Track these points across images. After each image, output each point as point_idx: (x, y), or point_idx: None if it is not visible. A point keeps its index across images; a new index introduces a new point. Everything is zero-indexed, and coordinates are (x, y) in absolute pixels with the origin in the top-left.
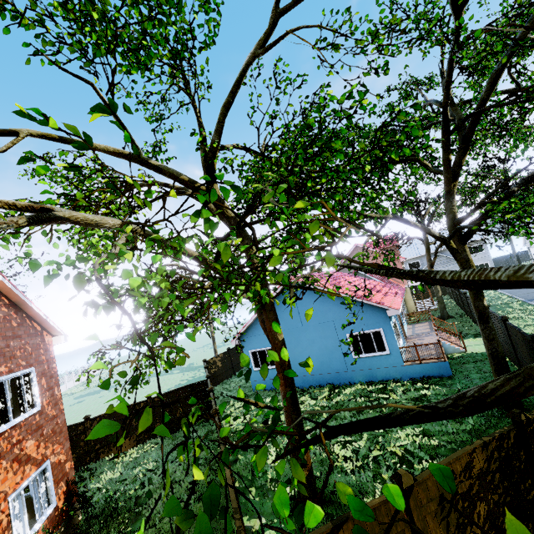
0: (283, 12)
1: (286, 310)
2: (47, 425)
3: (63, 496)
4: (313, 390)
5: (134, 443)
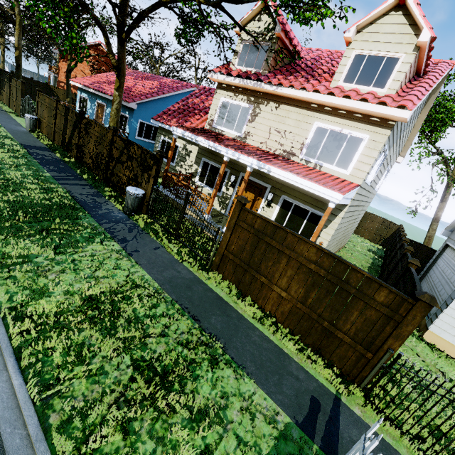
0: None
1: None
2: None
3: None
4: None
5: None
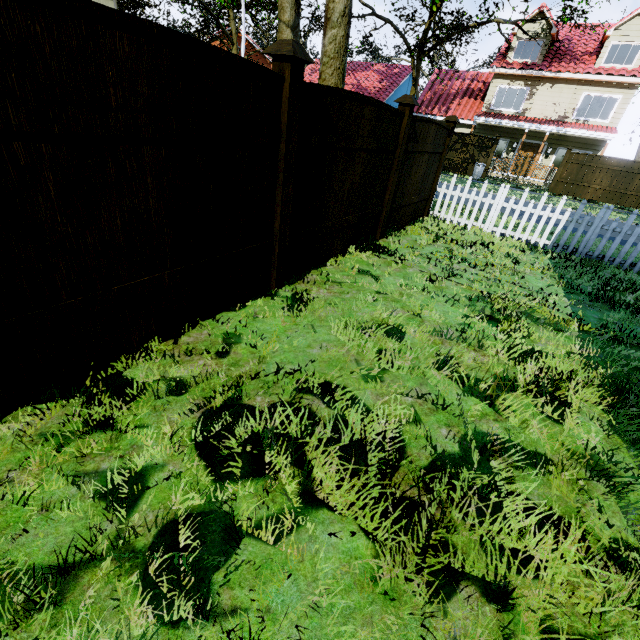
0: None
1: None
2: None
3: None
4: None
5: None
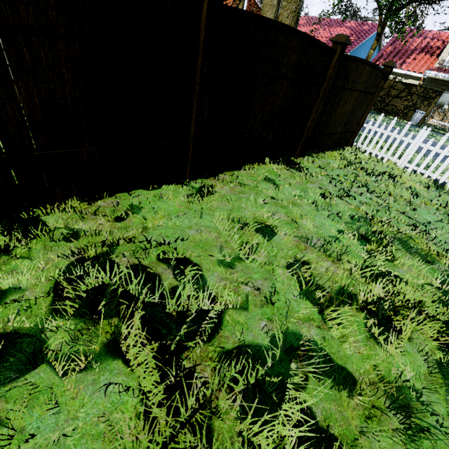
0: None
1: None
2: None
3: None
4: None
5: None
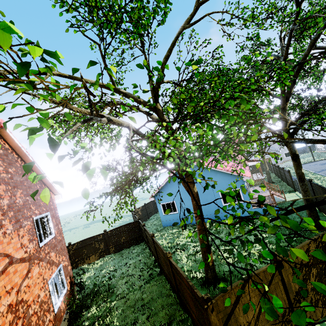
0: (202, 2)
1: None
2: (58, 245)
3: (69, 284)
4: None
5: (98, 257)
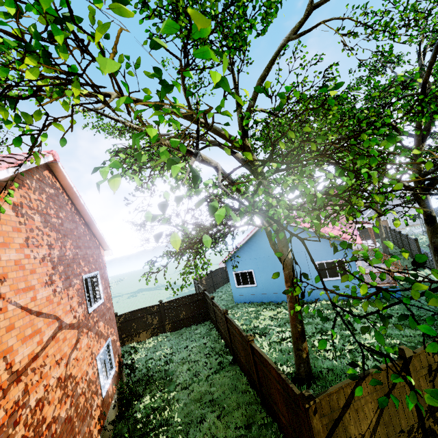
0: (316, 6)
1: (265, 242)
2: (107, 313)
3: (117, 364)
4: (285, 303)
5: (150, 335)
